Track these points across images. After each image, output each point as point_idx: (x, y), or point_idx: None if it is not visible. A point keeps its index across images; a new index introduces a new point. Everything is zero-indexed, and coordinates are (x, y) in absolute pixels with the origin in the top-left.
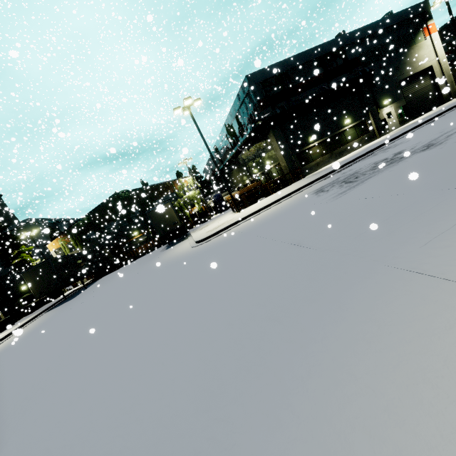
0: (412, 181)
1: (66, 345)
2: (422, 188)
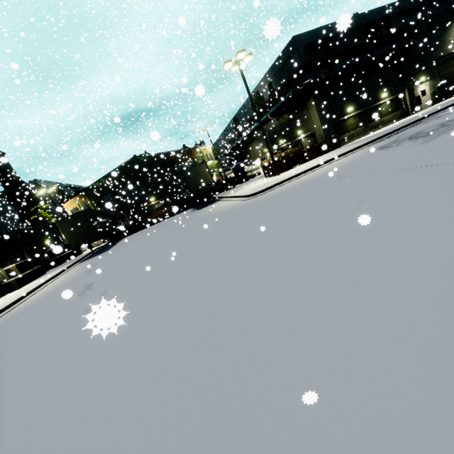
0: None
1: (178, 259)
2: None
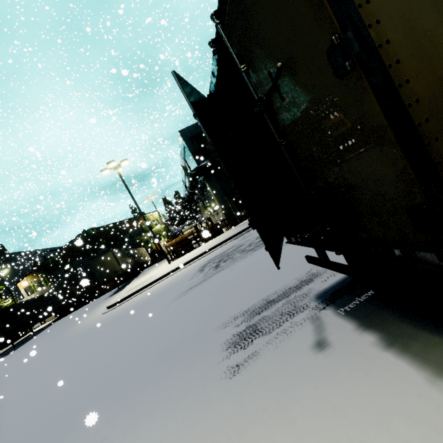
0: (193, 315)
1: None
2: (168, 343)
